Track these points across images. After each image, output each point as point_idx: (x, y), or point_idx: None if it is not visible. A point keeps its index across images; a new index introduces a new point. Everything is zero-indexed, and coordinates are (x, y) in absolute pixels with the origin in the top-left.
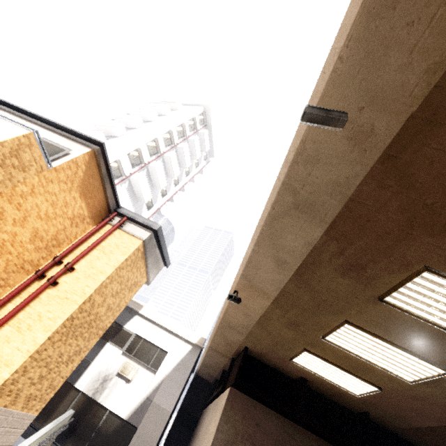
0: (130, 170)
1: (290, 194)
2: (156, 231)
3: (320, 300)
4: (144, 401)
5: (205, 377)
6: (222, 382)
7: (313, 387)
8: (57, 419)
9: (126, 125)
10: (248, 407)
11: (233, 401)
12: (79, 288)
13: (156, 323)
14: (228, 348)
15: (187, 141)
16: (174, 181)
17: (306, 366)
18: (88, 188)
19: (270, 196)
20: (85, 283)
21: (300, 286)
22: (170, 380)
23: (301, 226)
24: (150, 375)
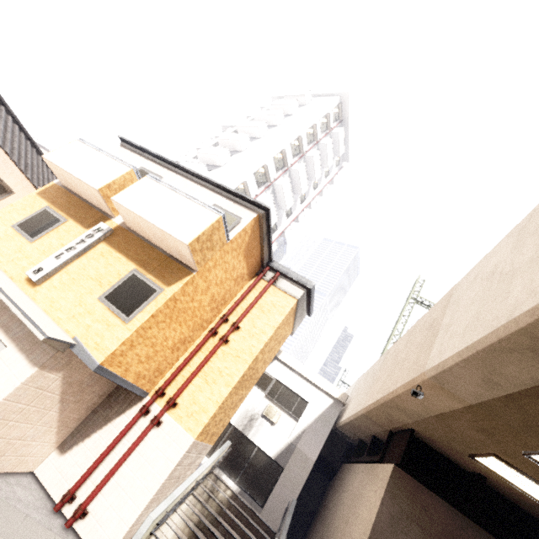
0: (256, 191)
1: (528, 339)
2: (310, 289)
3: (535, 425)
4: (288, 446)
5: (347, 433)
6: (372, 449)
7: (493, 486)
8: (221, 447)
9: (249, 135)
10: (413, 489)
11: (397, 480)
12: (246, 347)
13: (295, 370)
14: (388, 423)
15: (318, 146)
16: (300, 198)
17: (491, 468)
18: (250, 249)
19: (497, 331)
20: (250, 343)
21: (509, 406)
22: (312, 431)
23: (532, 364)
24: (292, 422)
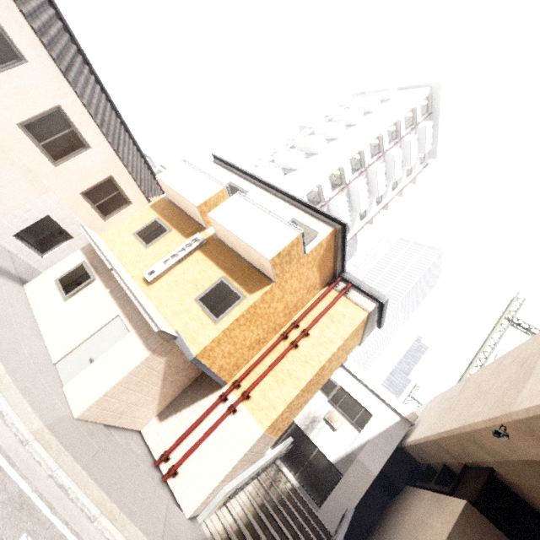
0: (330, 194)
1: None
2: (383, 304)
3: None
4: (349, 454)
5: (414, 455)
6: (442, 478)
7: None
8: (283, 442)
9: (326, 136)
10: (488, 532)
11: (469, 518)
12: (315, 354)
13: (361, 381)
14: (463, 455)
15: (400, 144)
16: (376, 199)
17: None
18: (324, 261)
19: None
20: (319, 350)
21: None
22: (375, 445)
23: None
24: (354, 432)
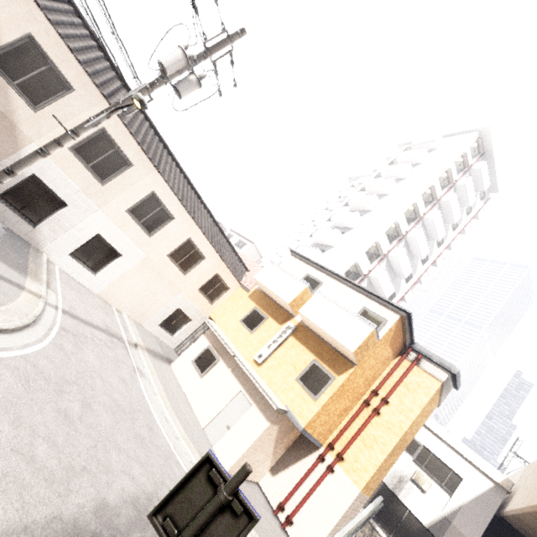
0: (388, 247)
1: None
2: (455, 374)
3: None
4: (442, 519)
5: (516, 527)
6: None
7: None
8: (374, 500)
9: (377, 192)
10: None
11: None
12: (396, 421)
13: (444, 441)
14: None
15: (454, 187)
16: (437, 242)
17: None
18: (394, 339)
19: None
20: (399, 418)
21: None
22: (469, 511)
23: None
24: (444, 495)
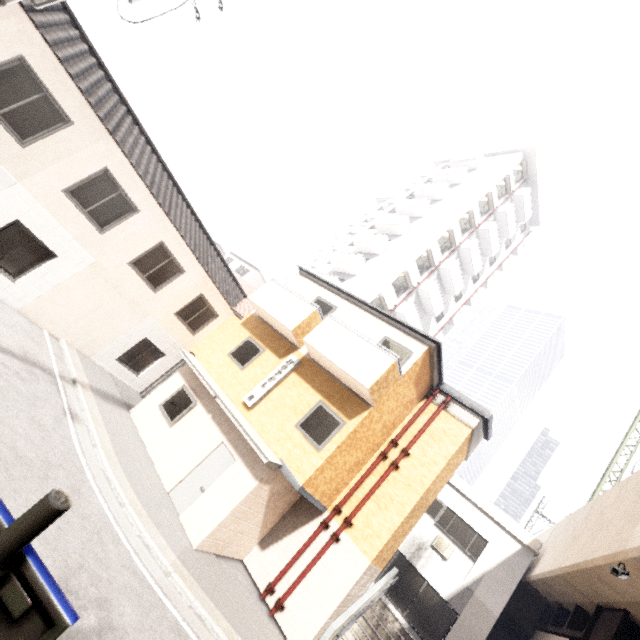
0: (418, 278)
1: None
2: (487, 419)
3: None
4: (464, 589)
5: (542, 592)
6: (576, 621)
7: None
8: (387, 573)
9: (409, 215)
10: None
11: None
12: (417, 476)
13: (470, 500)
14: (593, 594)
15: (494, 215)
16: (472, 277)
17: None
18: (420, 377)
19: None
20: (421, 472)
21: None
22: (493, 578)
23: None
24: (467, 562)
